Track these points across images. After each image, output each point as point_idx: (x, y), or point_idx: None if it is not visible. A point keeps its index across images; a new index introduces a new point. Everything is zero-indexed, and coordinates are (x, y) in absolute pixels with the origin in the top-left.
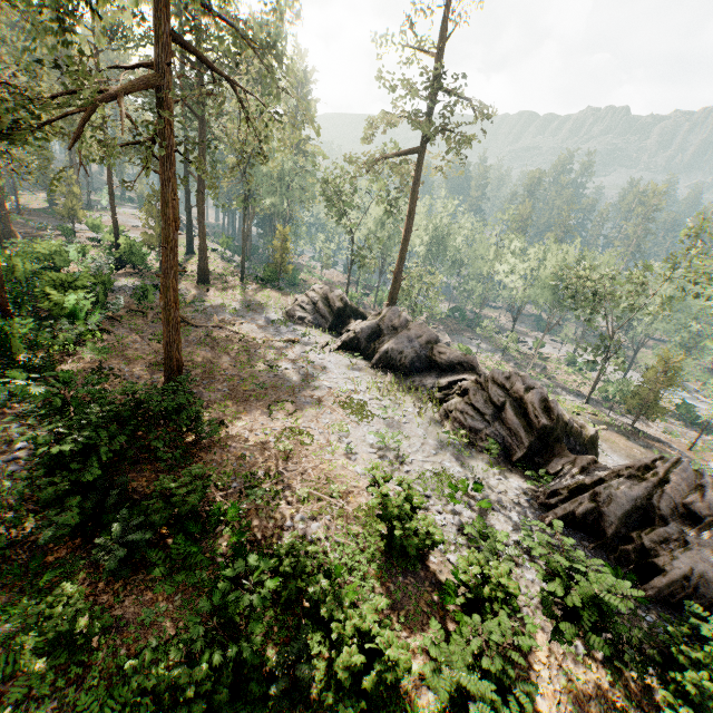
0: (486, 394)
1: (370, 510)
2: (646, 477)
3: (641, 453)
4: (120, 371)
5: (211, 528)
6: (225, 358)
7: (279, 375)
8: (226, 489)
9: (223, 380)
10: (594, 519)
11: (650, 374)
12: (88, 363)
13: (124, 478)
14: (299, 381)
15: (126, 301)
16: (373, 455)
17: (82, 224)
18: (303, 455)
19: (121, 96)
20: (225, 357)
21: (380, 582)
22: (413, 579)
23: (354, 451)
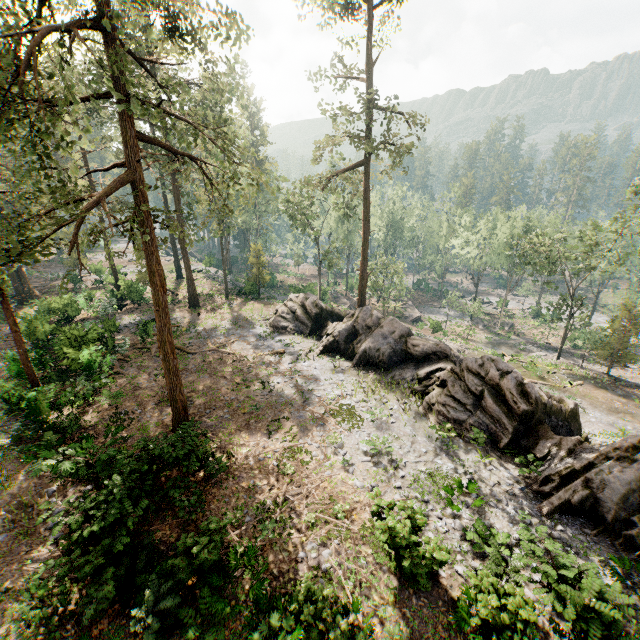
0: (463, 384)
1: (374, 527)
2: (635, 458)
3: (621, 404)
4: (134, 413)
5: (232, 573)
6: (222, 382)
7: (272, 392)
8: (241, 525)
9: (223, 406)
10: (590, 505)
11: (615, 325)
12: (106, 410)
13: (149, 537)
14: (290, 394)
15: (131, 338)
16: (369, 463)
17: (87, 267)
18: (305, 474)
19: (102, 202)
20: (222, 380)
21: (395, 607)
22: (427, 600)
23: (351, 462)
